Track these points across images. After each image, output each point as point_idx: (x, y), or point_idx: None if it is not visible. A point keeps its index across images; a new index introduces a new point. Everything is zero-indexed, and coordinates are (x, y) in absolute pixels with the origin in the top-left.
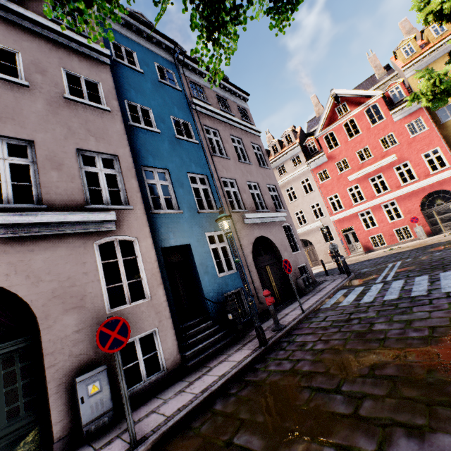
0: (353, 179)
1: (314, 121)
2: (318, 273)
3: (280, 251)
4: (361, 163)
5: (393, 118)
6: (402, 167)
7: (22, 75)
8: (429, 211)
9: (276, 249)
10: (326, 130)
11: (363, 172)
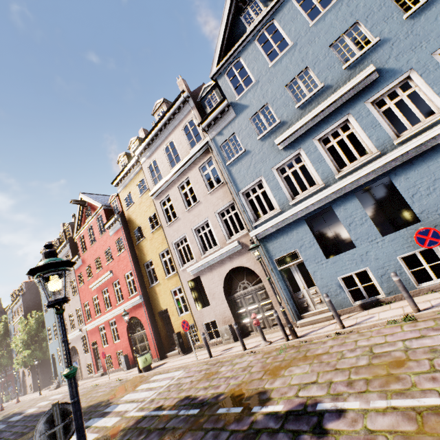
0: (94, 288)
1: None
2: (3, 427)
3: None
4: (96, 273)
5: (109, 232)
6: (117, 284)
7: None
8: (134, 336)
9: None
10: (79, 232)
11: (98, 283)
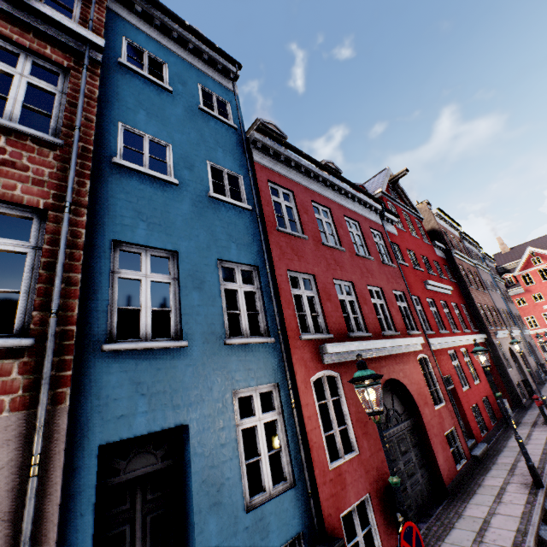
0: (546, 308)
1: (501, 256)
2: None
3: (534, 349)
4: None
5: None
6: None
7: (491, 288)
8: None
9: (531, 348)
10: (523, 271)
11: None
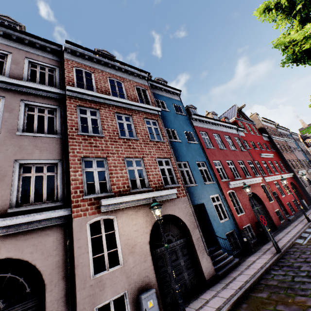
0: None
1: (303, 130)
2: None
3: None
4: None
5: None
6: None
7: (295, 150)
8: None
9: None
10: None
11: None
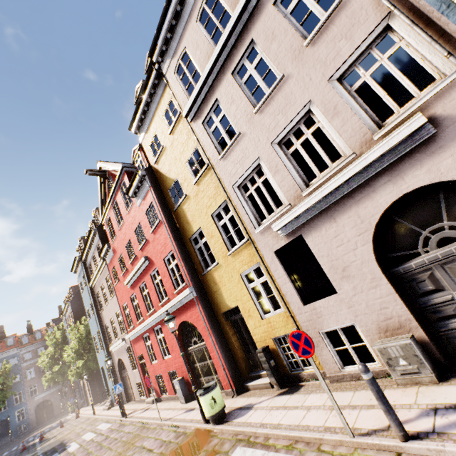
0: (130, 285)
1: None
2: None
3: None
4: (129, 263)
5: (136, 201)
6: (157, 275)
7: None
8: (189, 351)
9: None
10: (104, 214)
11: (133, 277)
